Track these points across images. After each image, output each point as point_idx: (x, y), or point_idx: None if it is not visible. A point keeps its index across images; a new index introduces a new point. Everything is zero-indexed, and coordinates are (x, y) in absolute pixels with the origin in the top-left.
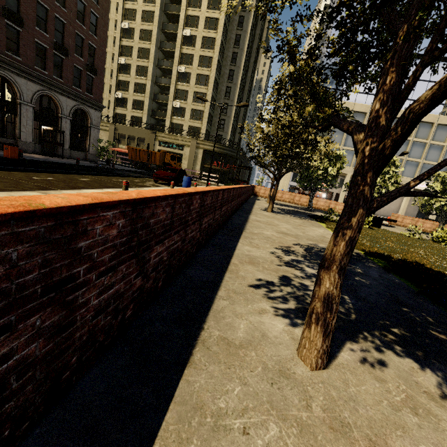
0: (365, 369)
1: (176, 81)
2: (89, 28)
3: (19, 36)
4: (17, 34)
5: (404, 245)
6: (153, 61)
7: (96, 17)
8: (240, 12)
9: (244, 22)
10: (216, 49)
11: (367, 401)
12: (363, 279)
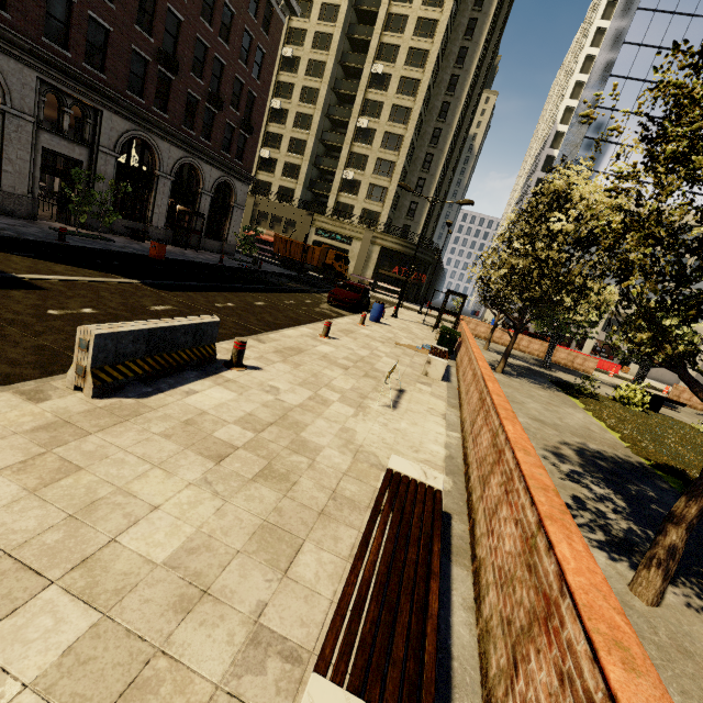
0: (692, 613)
1: (352, 140)
2: (251, 70)
3: (170, 86)
4: (169, 83)
5: (701, 452)
6: (322, 107)
7: (263, 53)
8: (463, 41)
9: (467, 56)
10: (419, 96)
11: (700, 639)
12: (660, 508)
